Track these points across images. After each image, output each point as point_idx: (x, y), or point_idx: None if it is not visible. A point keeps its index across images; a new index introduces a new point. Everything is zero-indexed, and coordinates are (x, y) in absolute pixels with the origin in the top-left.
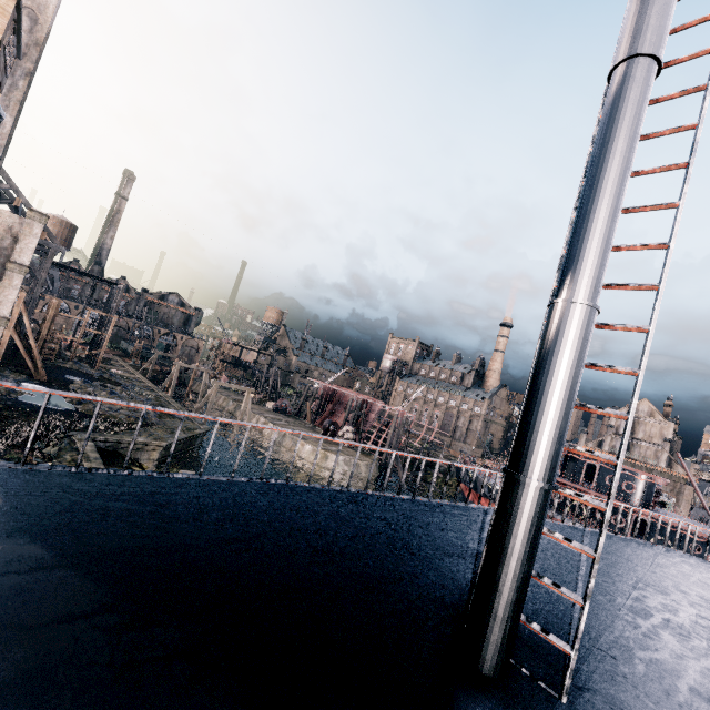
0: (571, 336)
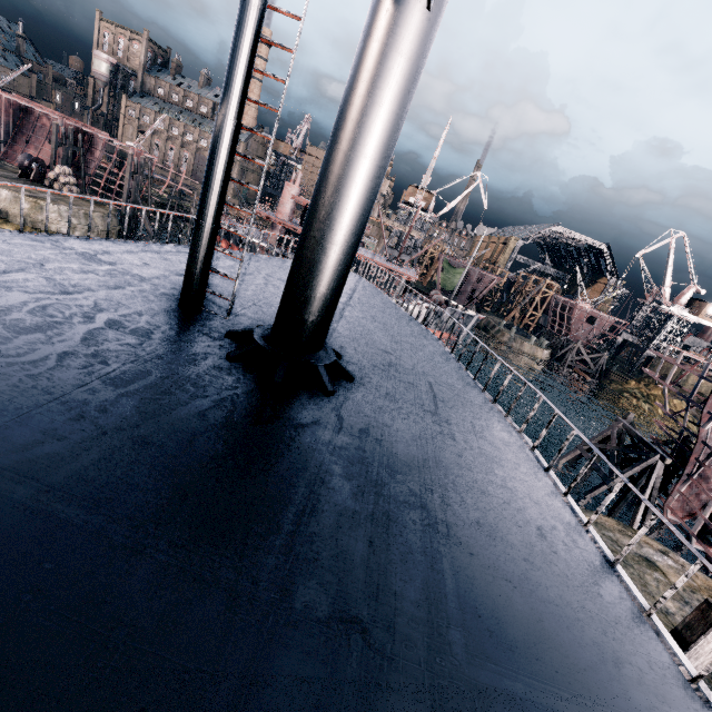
0: (225, 141)
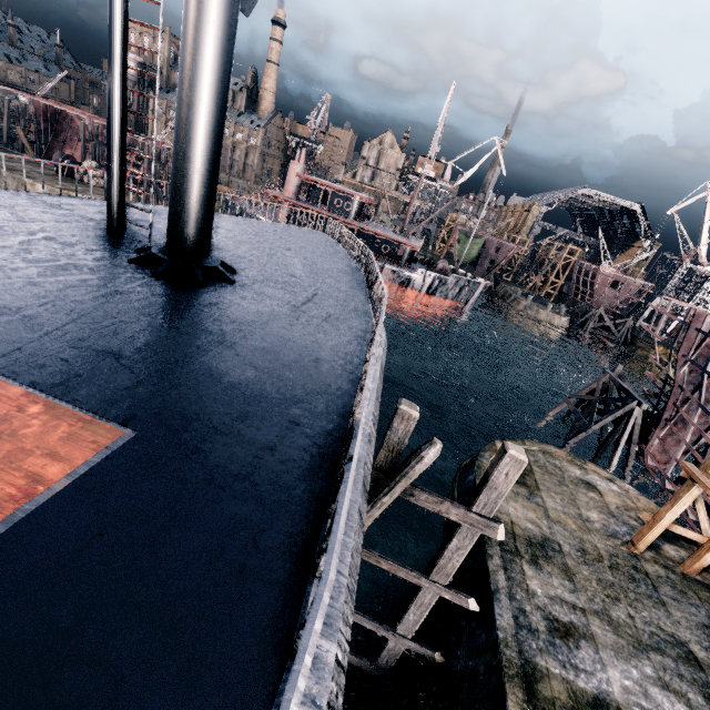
0: (115, 102)
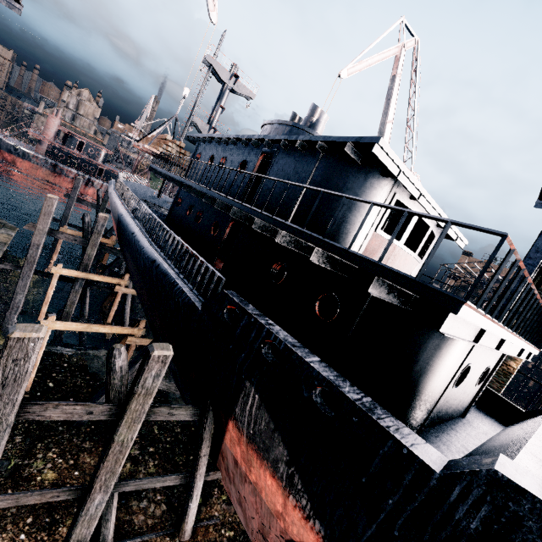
0: None
